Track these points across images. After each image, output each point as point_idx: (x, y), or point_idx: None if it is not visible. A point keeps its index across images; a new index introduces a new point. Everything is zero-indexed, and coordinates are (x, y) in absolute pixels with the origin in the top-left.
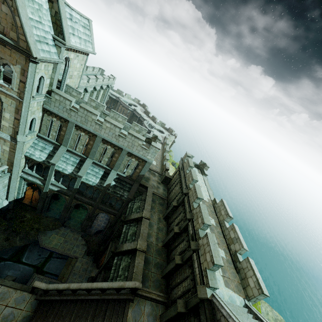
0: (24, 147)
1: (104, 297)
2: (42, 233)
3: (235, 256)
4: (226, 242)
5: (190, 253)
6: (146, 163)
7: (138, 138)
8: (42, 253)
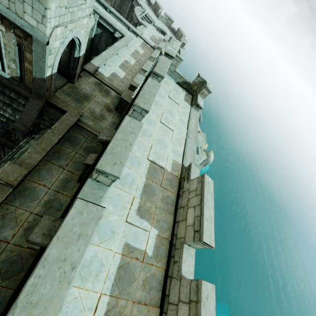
0: None
1: None
2: None
3: None
4: None
5: None
6: (33, 44)
7: None
8: None
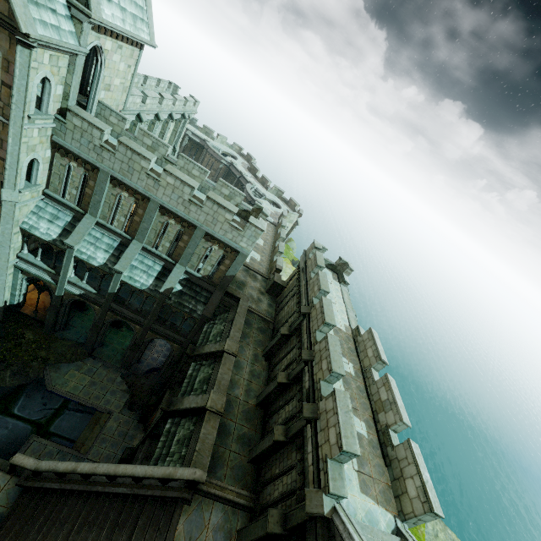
0: (19, 212)
1: (139, 491)
2: (51, 366)
3: (386, 435)
4: (372, 407)
5: (302, 424)
6: (238, 256)
7: (225, 208)
8: (50, 401)
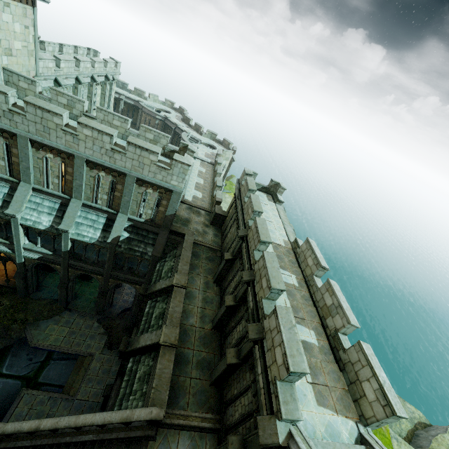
0: None
1: (104, 435)
2: (31, 325)
3: (336, 340)
4: (319, 313)
5: (251, 344)
6: (172, 194)
7: (147, 150)
8: (35, 355)
